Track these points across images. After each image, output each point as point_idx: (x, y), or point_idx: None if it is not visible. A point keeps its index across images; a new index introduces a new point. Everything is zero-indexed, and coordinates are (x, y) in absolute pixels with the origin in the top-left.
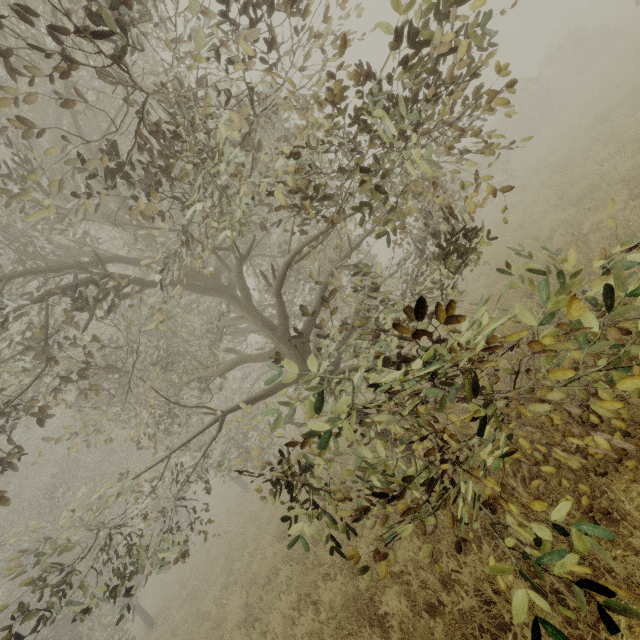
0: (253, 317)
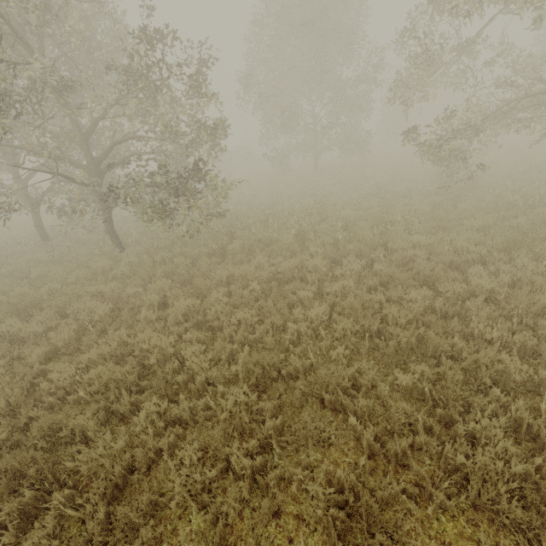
0: (85, 143)
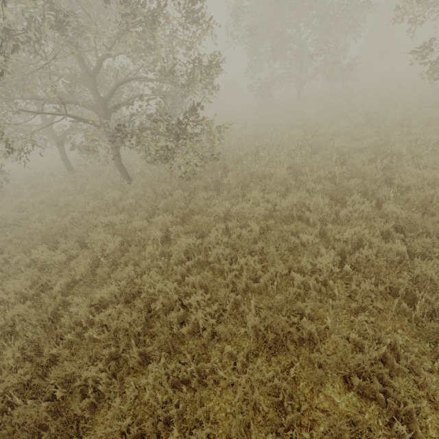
0: (92, 83)
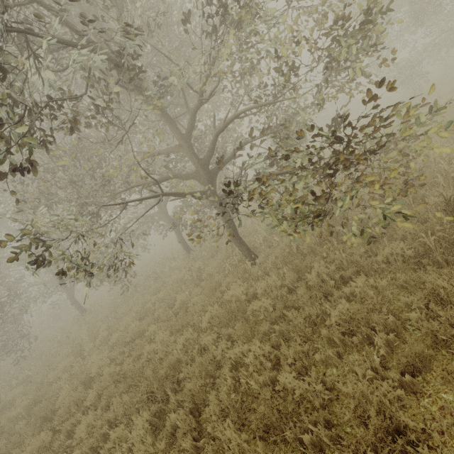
0: (188, 146)
